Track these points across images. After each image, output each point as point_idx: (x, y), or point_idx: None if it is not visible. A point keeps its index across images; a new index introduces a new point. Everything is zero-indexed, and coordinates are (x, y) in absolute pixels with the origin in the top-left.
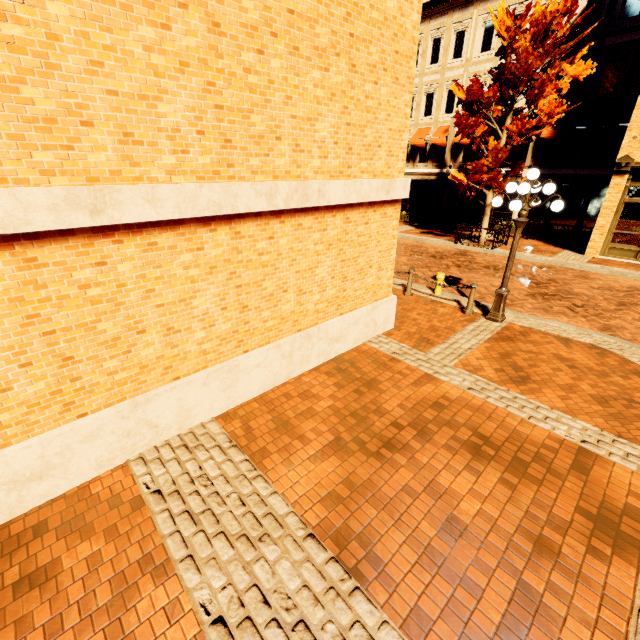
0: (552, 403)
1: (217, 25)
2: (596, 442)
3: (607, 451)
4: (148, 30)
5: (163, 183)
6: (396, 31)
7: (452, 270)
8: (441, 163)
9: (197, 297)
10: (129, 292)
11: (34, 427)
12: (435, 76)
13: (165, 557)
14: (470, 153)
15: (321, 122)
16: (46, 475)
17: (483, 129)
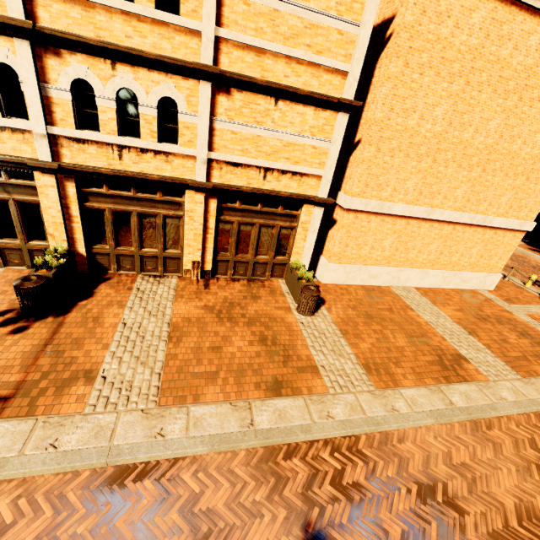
0: None
1: (484, 170)
2: None
3: None
4: (466, 173)
5: (445, 210)
6: None
7: None
8: None
9: (432, 244)
10: (419, 237)
11: (380, 264)
12: None
13: (410, 308)
14: None
15: (504, 197)
16: (375, 278)
17: None
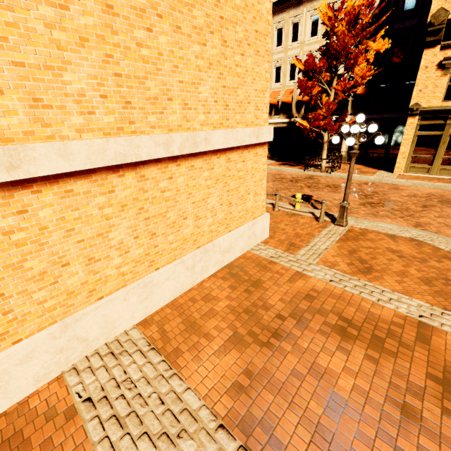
0: (392, 287)
1: (110, 7)
2: (430, 316)
3: (439, 322)
4: (48, 10)
5: (74, 140)
6: (255, 15)
7: (305, 190)
8: (289, 115)
9: (112, 231)
10: (51, 233)
11: None
12: (280, 54)
13: None
14: (309, 107)
15: (203, 85)
16: None
17: (318, 89)
